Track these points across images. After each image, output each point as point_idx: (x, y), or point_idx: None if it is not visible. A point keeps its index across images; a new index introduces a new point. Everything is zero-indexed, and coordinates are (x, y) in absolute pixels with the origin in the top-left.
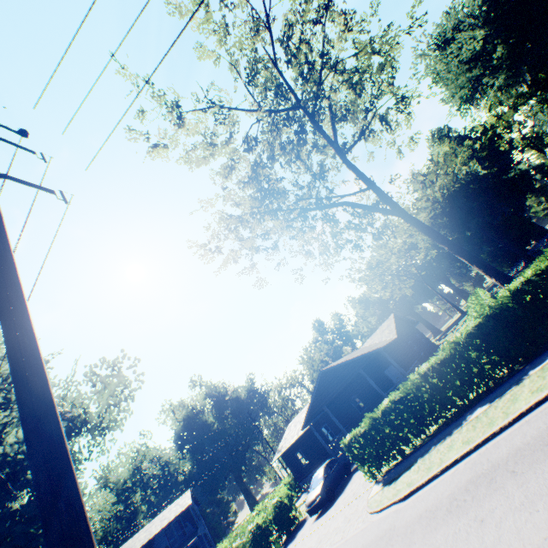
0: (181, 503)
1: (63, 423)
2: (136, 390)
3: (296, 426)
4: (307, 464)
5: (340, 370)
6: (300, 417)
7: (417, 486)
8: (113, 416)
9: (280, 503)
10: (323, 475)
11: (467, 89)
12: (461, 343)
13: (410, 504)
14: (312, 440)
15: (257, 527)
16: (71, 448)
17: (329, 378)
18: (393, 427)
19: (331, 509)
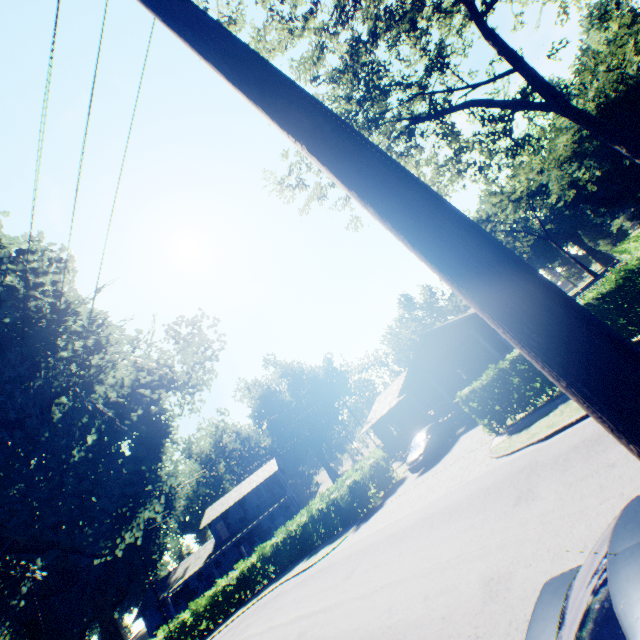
0: (267, 470)
1: (156, 373)
2: (220, 350)
3: (387, 399)
4: (400, 435)
5: (446, 332)
6: (391, 390)
7: (564, 426)
8: (200, 376)
9: (376, 464)
10: (426, 437)
11: None
12: (635, 271)
13: (556, 442)
14: (405, 411)
15: (354, 482)
16: (162, 405)
17: (432, 341)
18: (524, 378)
19: (437, 465)
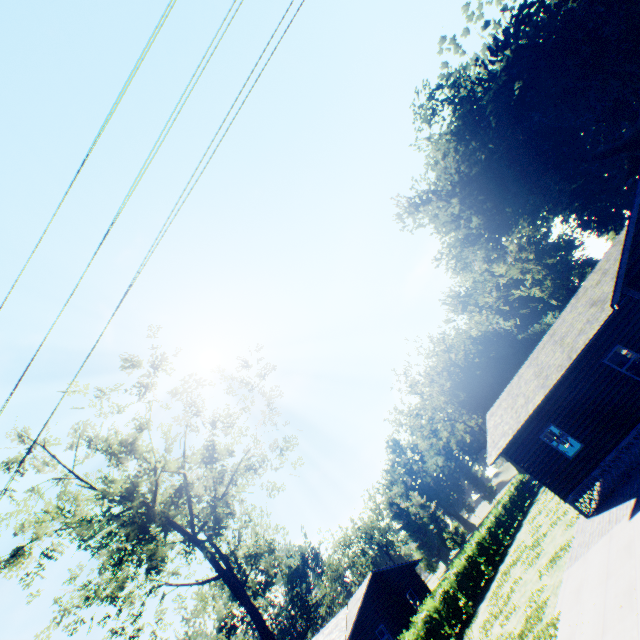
0: None
1: None
2: None
3: None
4: None
5: None
6: None
7: None
8: None
9: None
10: None
11: (459, 247)
12: None
13: None
14: None
15: None
16: None
17: None
18: None
19: None
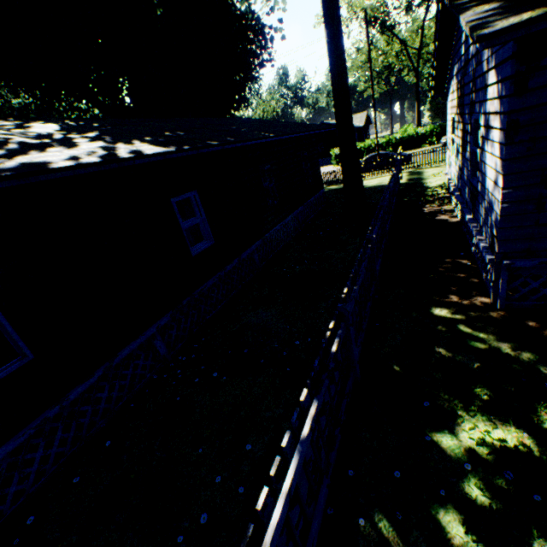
0: None
1: None
2: None
3: None
4: None
5: None
6: None
7: None
8: None
9: None
10: None
11: None
12: (391, 139)
13: None
14: None
15: None
16: None
17: None
18: None
19: None
